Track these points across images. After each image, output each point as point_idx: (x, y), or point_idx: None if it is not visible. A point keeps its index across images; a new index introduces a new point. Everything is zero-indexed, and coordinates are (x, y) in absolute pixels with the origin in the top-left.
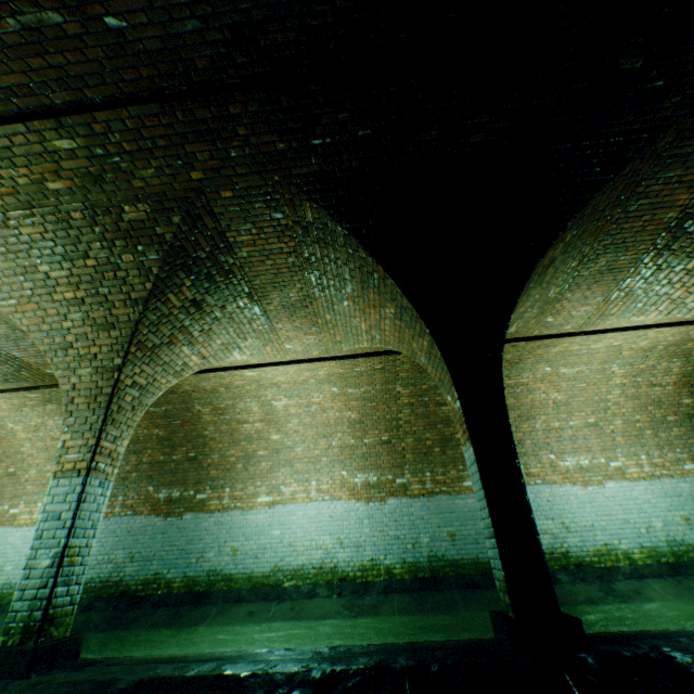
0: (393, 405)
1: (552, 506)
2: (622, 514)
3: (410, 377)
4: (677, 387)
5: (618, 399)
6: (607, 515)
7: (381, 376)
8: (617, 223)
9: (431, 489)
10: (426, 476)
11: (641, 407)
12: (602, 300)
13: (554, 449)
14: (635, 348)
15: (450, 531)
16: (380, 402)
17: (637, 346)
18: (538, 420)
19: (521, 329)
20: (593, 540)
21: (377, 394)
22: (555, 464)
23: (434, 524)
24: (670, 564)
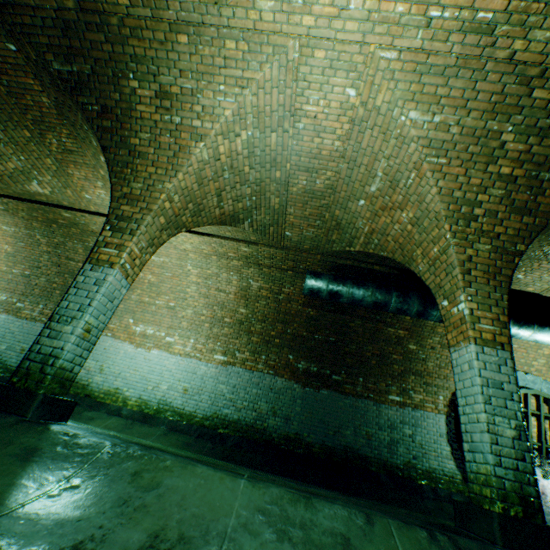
0: (37, 249)
1: (104, 353)
2: (147, 373)
3: (44, 229)
4: (237, 297)
5: (195, 294)
6: (136, 370)
7: (21, 221)
8: (15, 98)
9: (35, 317)
10: (39, 307)
11: (210, 305)
12: (106, 186)
13: (137, 316)
14: (197, 253)
15: (24, 347)
16: (28, 244)
17: (188, 248)
18: (136, 292)
19: (63, 196)
20: (112, 383)
21: (25, 236)
22: (130, 327)
23: (18, 339)
24: (145, 414)
